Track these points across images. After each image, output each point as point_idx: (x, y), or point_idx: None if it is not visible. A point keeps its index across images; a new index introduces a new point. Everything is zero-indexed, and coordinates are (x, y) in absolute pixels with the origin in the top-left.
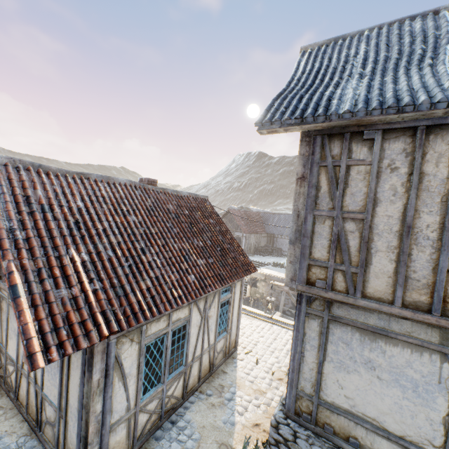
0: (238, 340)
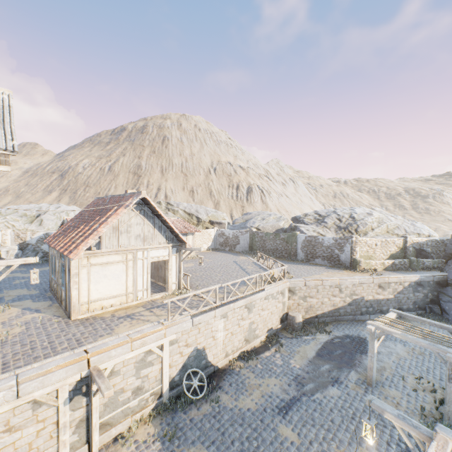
0: (72, 314)
